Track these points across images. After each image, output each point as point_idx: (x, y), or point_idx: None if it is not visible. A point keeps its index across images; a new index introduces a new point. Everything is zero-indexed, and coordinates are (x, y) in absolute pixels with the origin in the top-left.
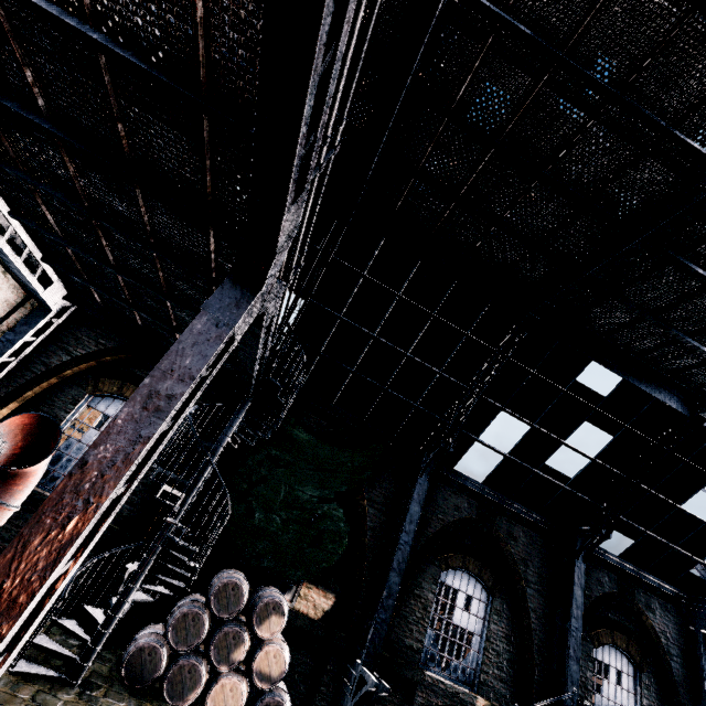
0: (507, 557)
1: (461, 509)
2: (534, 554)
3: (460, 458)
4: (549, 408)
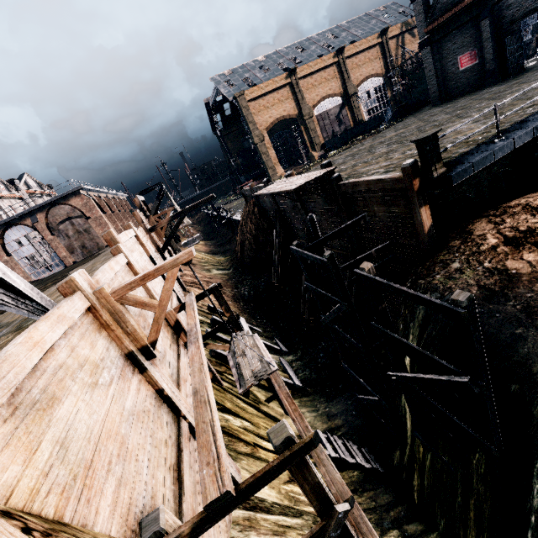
0: None
1: None
2: None
3: None
4: None
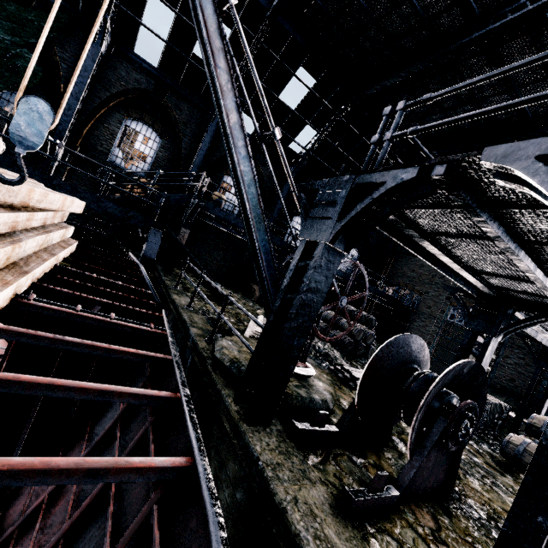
0: (172, 119)
1: (140, 82)
2: (193, 122)
3: (135, 41)
4: None
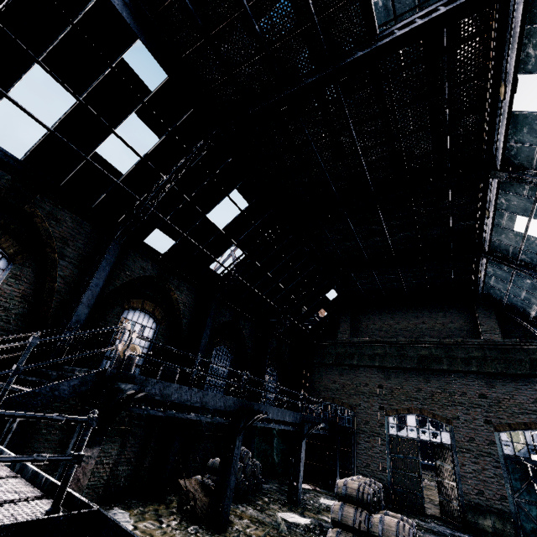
0: (42, 232)
1: None
2: (79, 237)
3: None
4: (97, 84)
